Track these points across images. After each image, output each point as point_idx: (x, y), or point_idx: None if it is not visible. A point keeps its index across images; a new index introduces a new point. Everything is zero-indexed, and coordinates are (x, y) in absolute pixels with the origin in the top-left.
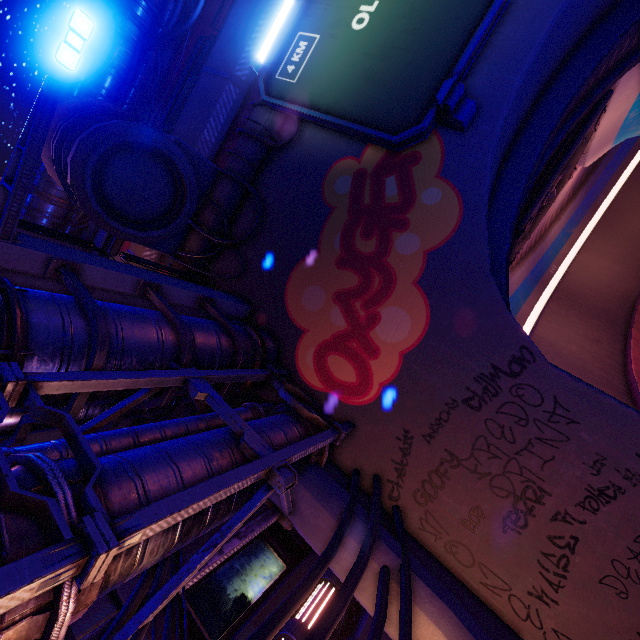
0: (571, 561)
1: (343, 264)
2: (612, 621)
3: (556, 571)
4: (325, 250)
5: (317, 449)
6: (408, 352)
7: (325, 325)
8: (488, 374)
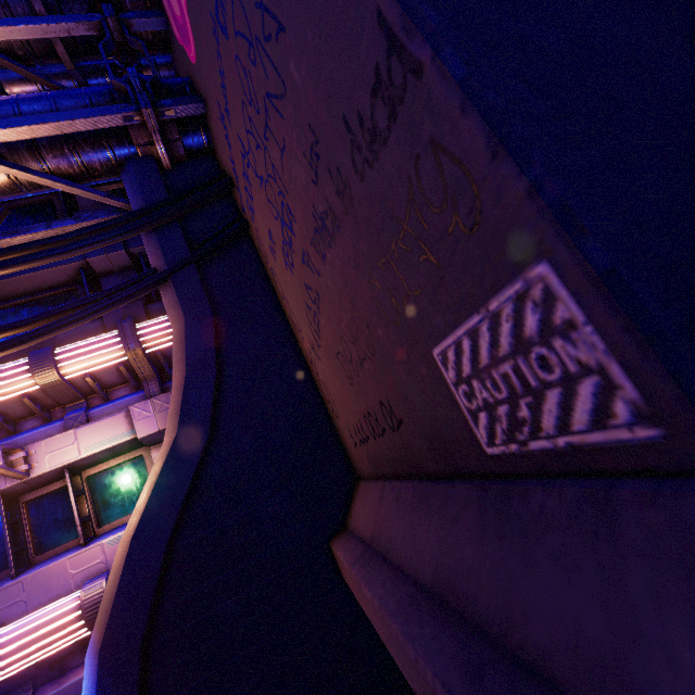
0: (320, 322)
1: None
2: (346, 399)
3: (315, 328)
4: None
5: (81, 131)
6: None
7: None
8: None
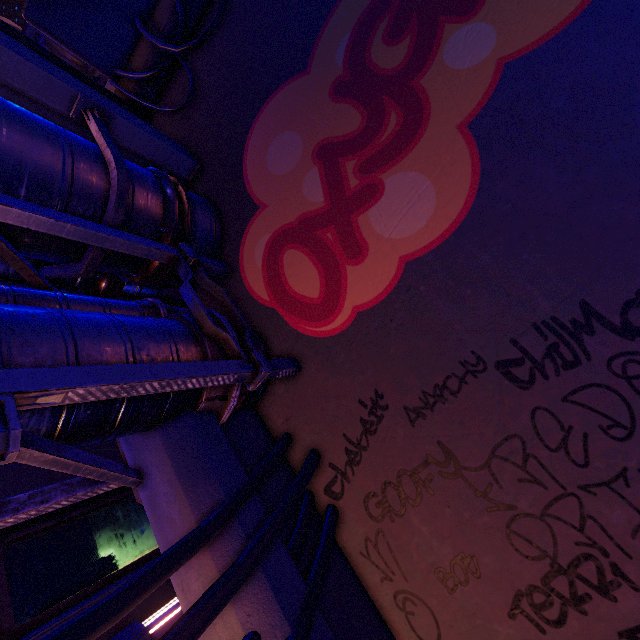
0: None
1: (342, 92)
2: None
3: None
4: (318, 67)
5: (185, 388)
6: (416, 258)
7: (292, 199)
8: (568, 321)
